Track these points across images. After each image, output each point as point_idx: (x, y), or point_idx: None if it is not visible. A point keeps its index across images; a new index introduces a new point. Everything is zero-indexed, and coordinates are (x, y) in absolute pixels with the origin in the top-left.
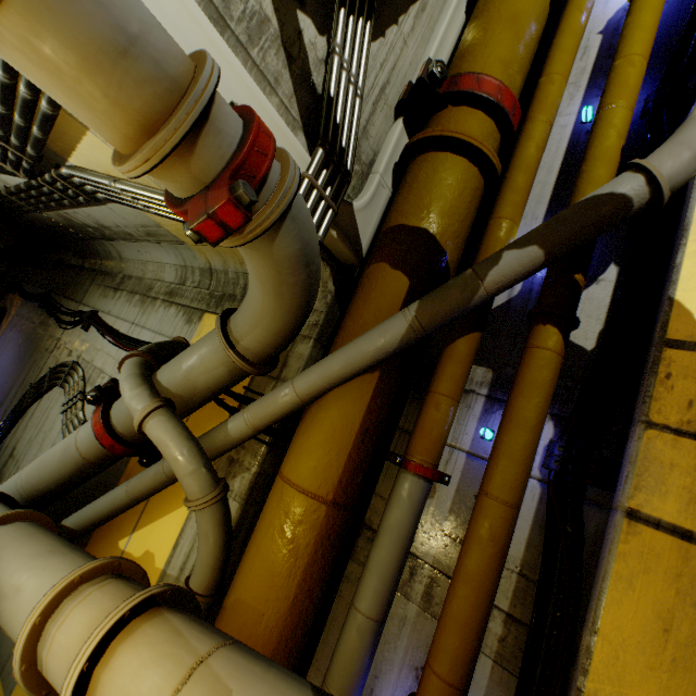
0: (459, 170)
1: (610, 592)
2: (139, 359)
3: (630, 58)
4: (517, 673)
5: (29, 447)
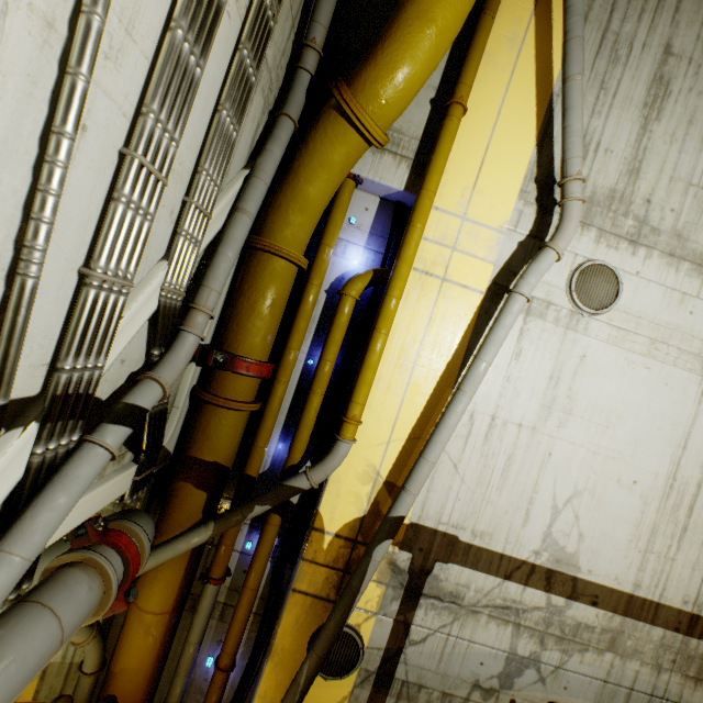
0: (236, 419)
1: (285, 614)
2: None
3: (327, 363)
4: (258, 630)
5: None
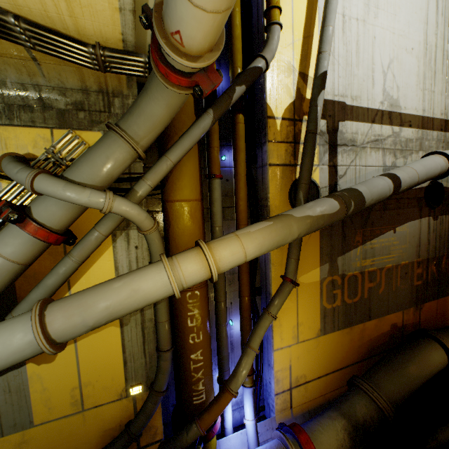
0: None
1: (270, 183)
2: (47, 174)
3: None
4: (249, 218)
5: None
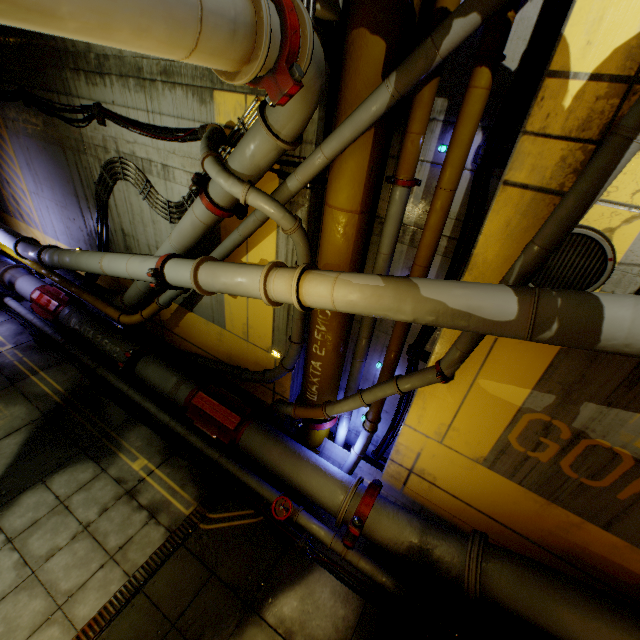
0: None
1: (489, 218)
2: (212, 158)
3: None
4: (451, 258)
5: (135, 227)
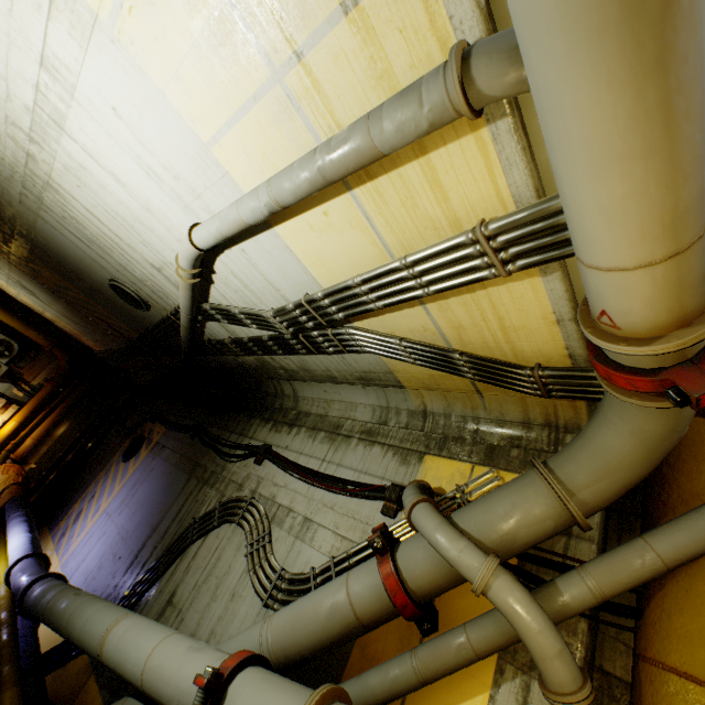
0: None
1: None
2: (430, 504)
3: None
4: None
5: (196, 594)
